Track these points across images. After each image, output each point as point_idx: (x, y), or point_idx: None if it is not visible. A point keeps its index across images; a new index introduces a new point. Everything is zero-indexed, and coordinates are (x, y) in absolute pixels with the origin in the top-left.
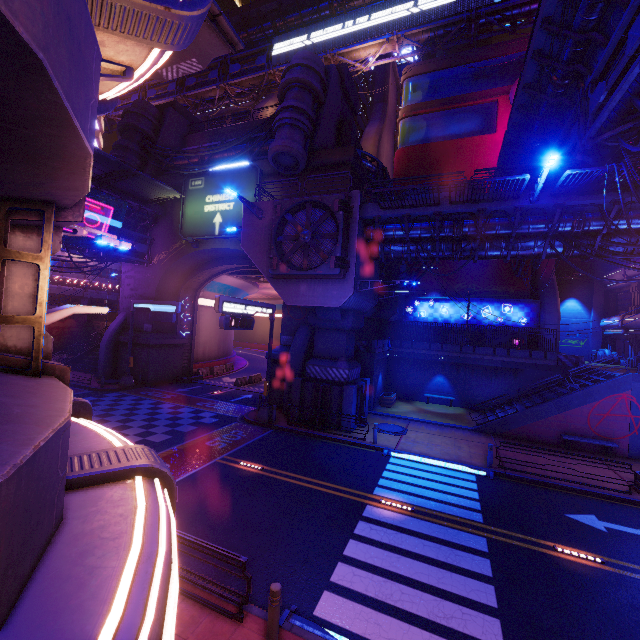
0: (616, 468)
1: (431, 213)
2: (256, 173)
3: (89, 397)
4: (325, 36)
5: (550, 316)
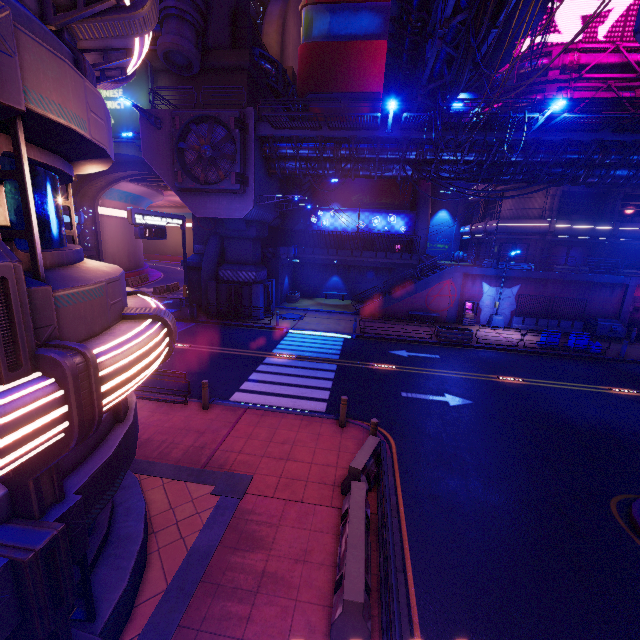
0: (434, 328)
1: (315, 136)
2: (146, 68)
3: None
4: None
5: (422, 225)
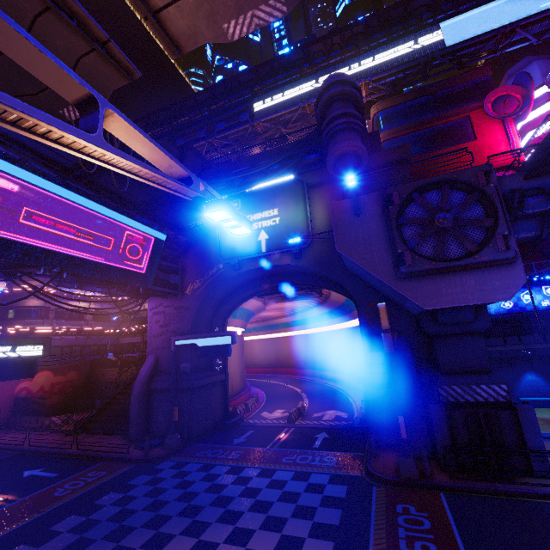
0: None
1: None
2: (301, 185)
3: (140, 476)
4: (300, 91)
5: None
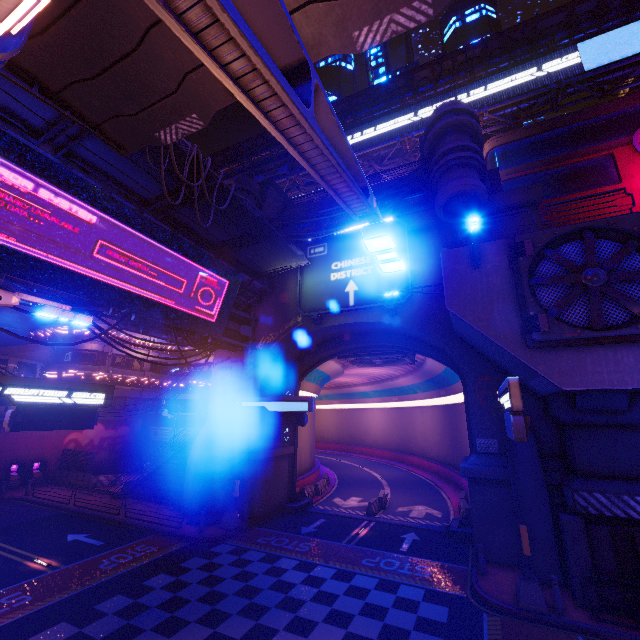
0: None
1: None
2: (400, 230)
3: (194, 558)
4: (399, 123)
5: None
